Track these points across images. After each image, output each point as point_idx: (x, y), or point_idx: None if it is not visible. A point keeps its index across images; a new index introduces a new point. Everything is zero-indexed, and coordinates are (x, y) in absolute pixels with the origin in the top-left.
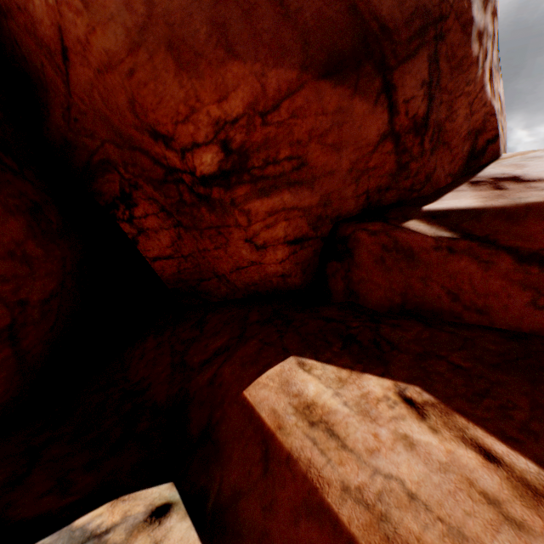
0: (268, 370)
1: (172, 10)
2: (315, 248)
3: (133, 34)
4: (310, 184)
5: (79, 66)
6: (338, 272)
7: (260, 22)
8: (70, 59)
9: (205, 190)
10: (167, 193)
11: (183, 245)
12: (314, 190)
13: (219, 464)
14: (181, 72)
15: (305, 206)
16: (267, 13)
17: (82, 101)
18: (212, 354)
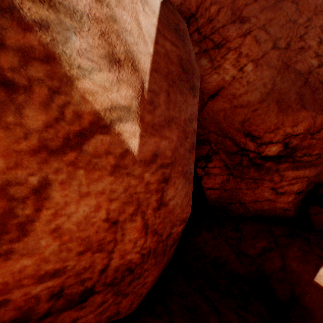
0: (319, 268)
1: (281, 88)
2: (302, 197)
3: (263, 95)
4: (316, 166)
5: (220, 102)
6: (320, 213)
7: (318, 95)
8: (216, 98)
9: (260, 162)
10: (232, 158)
11: (227, 184)
12: (316, 169)
13: (314, 321)
14: (279, 112)
15: (309, 176)
16: (321, 92)
17: (207, 113)
18: (261, 250)
